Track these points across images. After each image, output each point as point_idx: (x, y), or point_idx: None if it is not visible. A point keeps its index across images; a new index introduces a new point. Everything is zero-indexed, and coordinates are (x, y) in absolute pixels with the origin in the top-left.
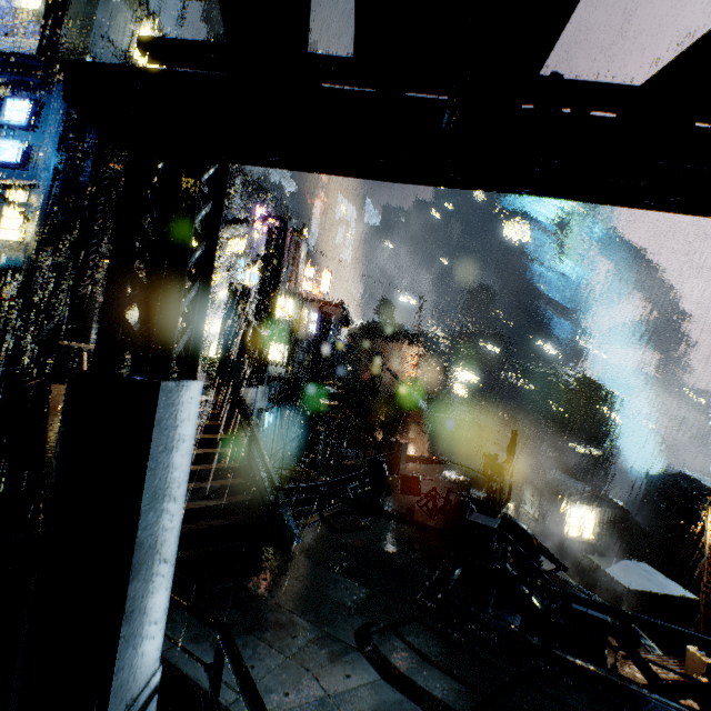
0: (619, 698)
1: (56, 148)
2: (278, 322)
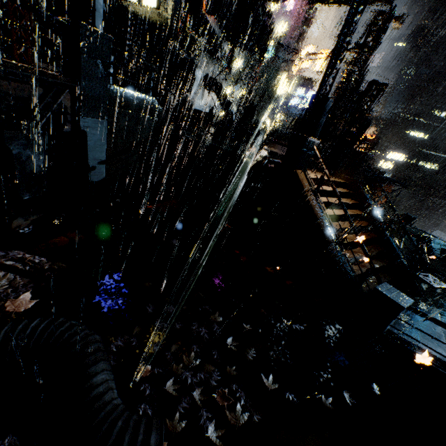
0: None
1: None
2: (280, 94)
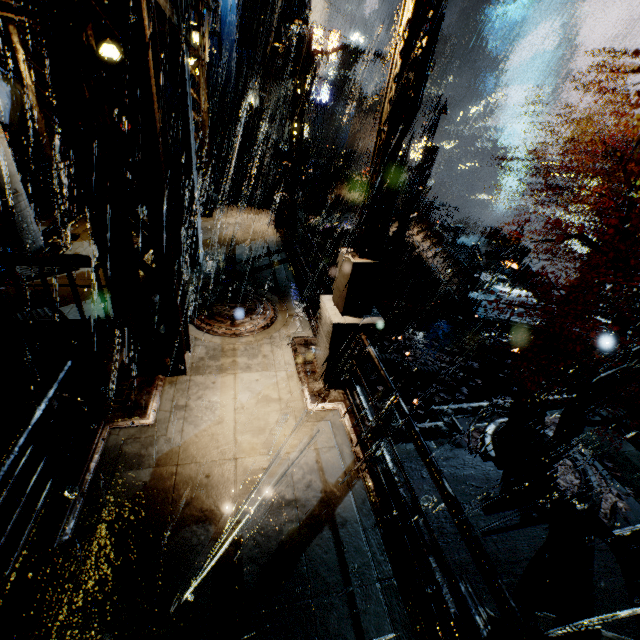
0: None
1: None
2: None
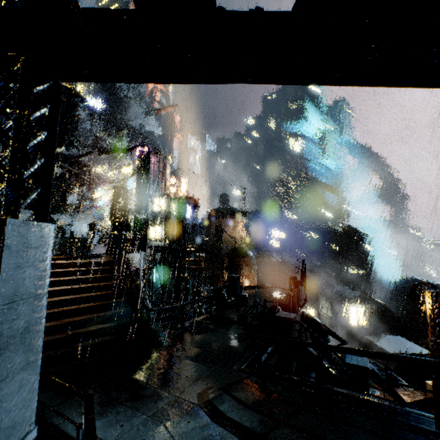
0: (364, 408)
1: None
2: (156, 214)
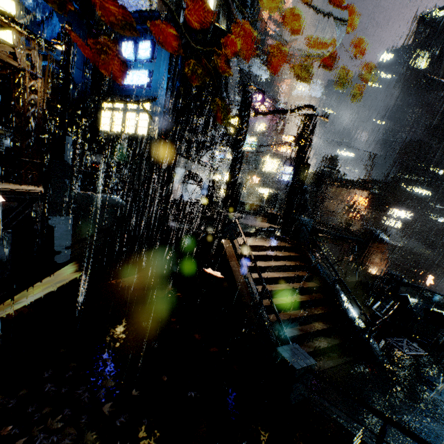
0: None
1: (167, 71)
2: (268, 174)
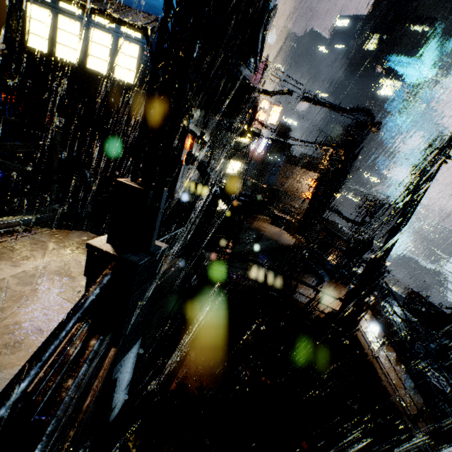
0: None
1: None
2: (240, 144)
